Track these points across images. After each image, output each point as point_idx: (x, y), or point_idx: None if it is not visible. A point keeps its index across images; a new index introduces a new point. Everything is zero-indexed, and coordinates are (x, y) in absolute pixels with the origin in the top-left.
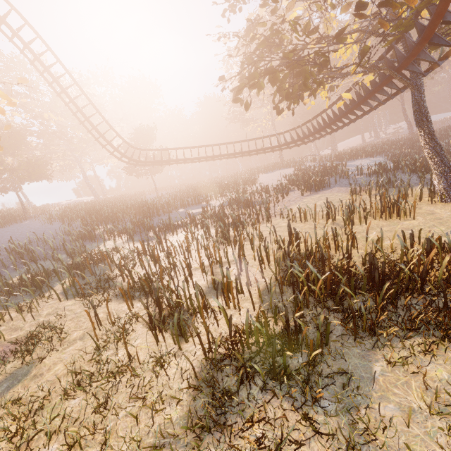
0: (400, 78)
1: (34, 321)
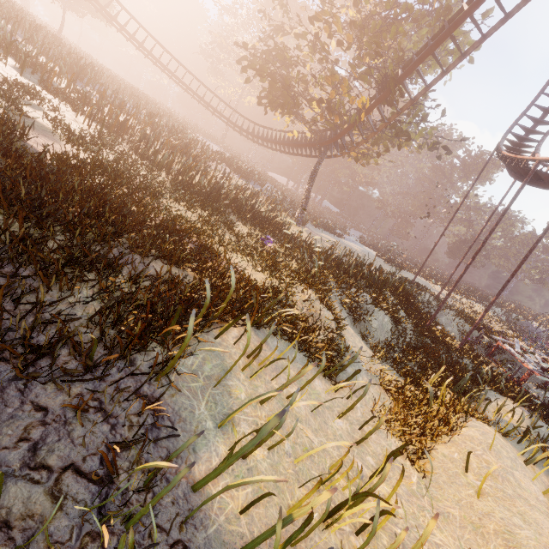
0: (318, 148)
1: (2, 72)
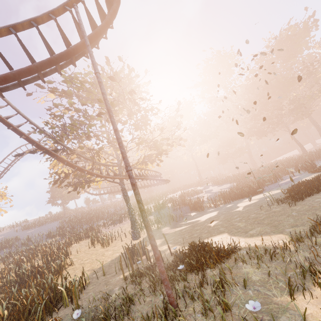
0: (112, 182)
1: None
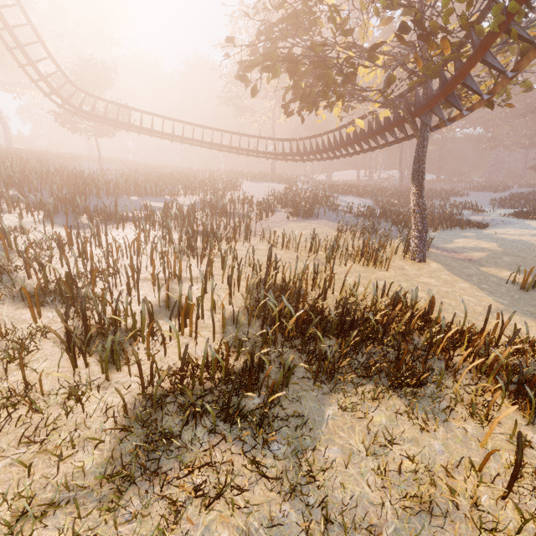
0: (412, 125)
1: None
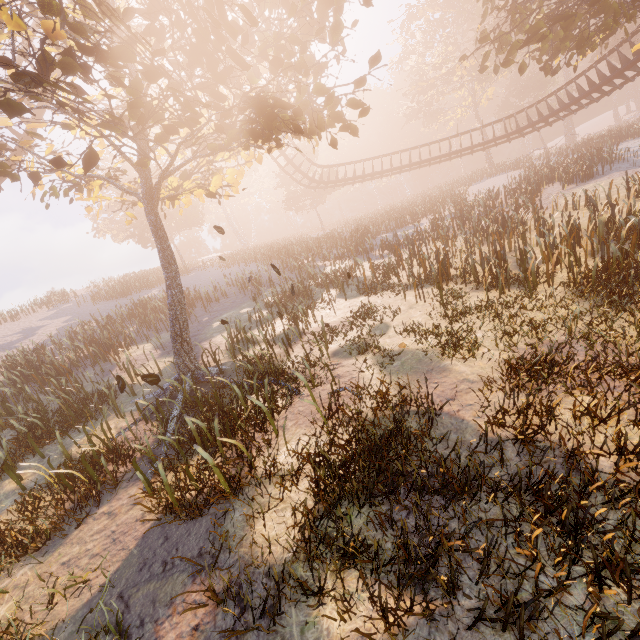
0: None
1: (339, 312)
